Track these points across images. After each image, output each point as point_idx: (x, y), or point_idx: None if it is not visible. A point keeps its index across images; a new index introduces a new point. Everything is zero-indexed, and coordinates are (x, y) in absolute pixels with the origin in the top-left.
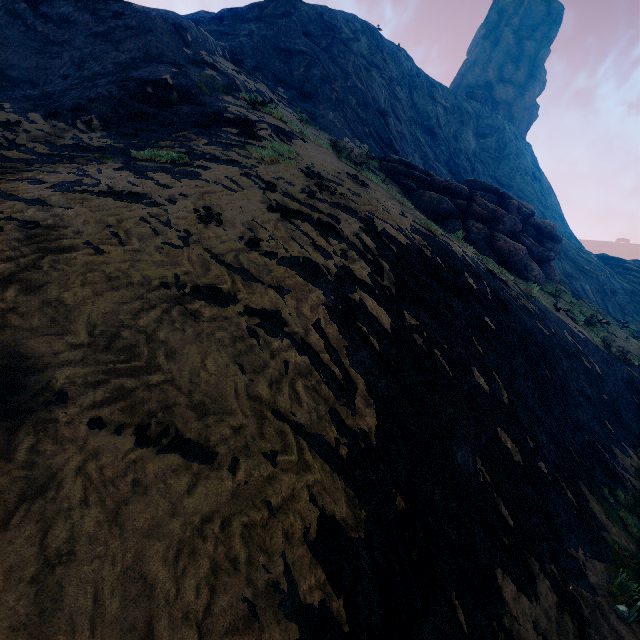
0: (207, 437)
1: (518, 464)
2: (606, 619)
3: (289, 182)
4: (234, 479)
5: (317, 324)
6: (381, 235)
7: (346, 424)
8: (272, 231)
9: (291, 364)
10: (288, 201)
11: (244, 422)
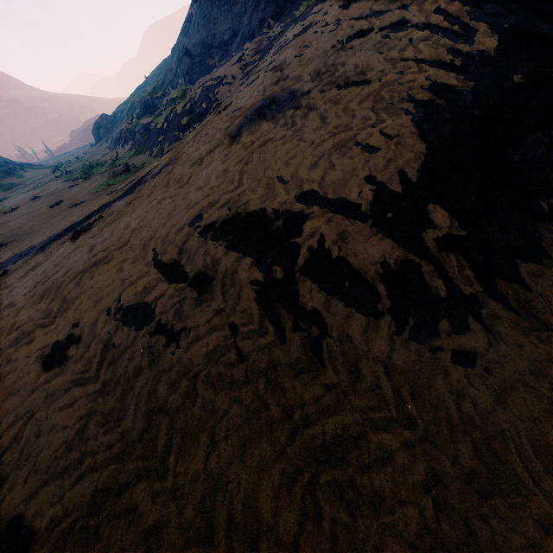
0: (365, 78)
1: None
2: None
3: None
4: (380, 83)
5: (437, 10)
6: None
7: (462, 52)
8: None
9: (414, 39)
10: None
11: (383, 68)
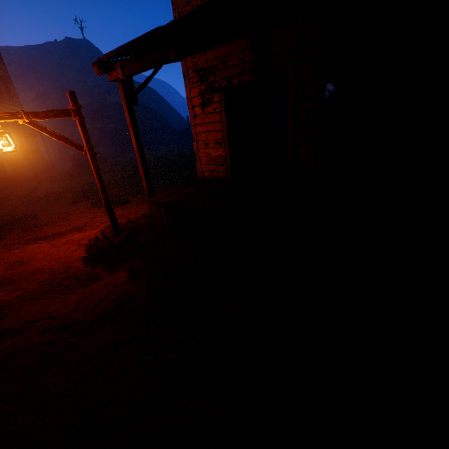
0: None
1: None
2: None
3: None
4: None
5: None
6: None
7: None
8: None
9: None
10: None
11: None
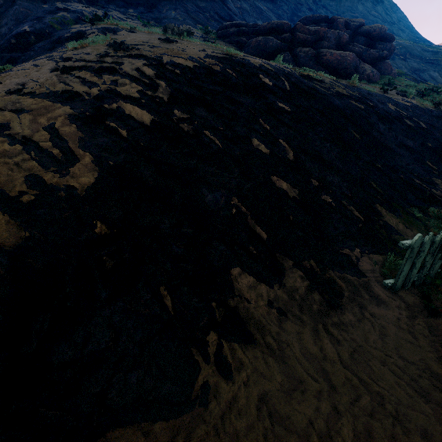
0: None
1: (292, 198)
2: (370, 292)
3: (88, 53)
4: None
5: (50, 126)
6: (165, 65)
7: (47, 183)
8: (43, 82)
9: None
10: (76, 63)
11: None
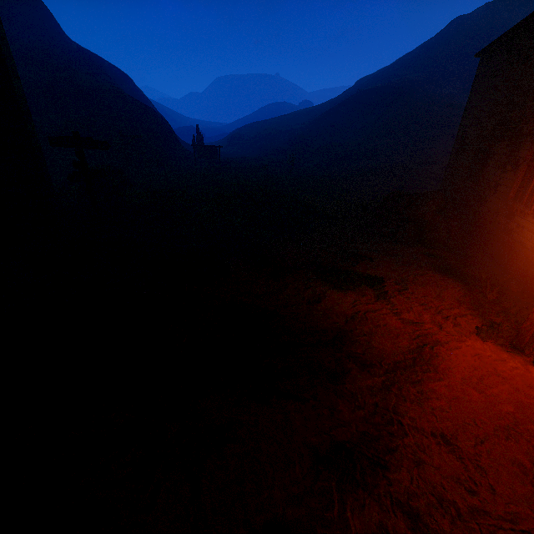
0: None
1: None
2: None
3: None
4: None
5: None
6: None
7: None
8: None
9: None
10: None
11: None
